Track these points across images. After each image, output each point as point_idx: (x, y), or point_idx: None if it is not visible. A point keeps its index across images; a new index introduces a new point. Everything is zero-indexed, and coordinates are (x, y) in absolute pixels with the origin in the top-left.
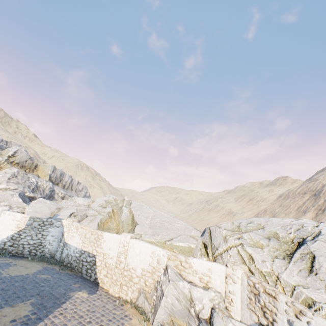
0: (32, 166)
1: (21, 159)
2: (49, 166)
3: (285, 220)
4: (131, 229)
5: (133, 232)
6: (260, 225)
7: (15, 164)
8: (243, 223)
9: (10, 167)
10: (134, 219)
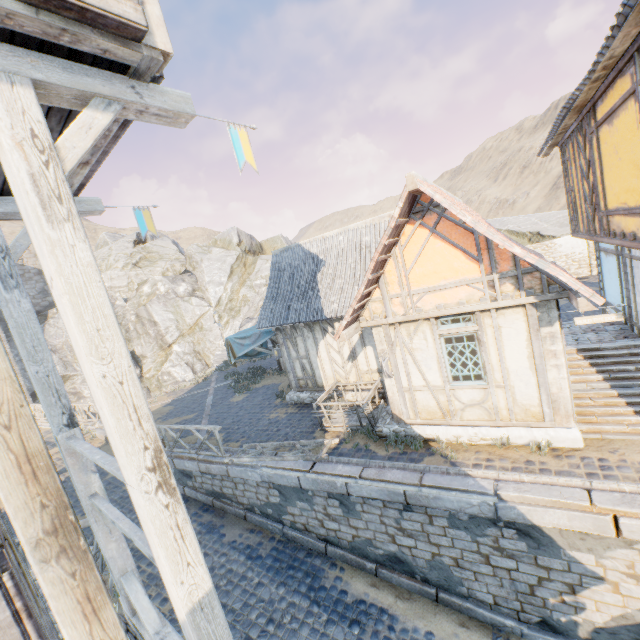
0: (259, 248)
1: (247, 243)
2: (278, 238)
3: None
4: (533, 240)
5: (553, 237)
6: None
7: (247, 253)
8: None
9: (259, 257)
10: (520, 232)
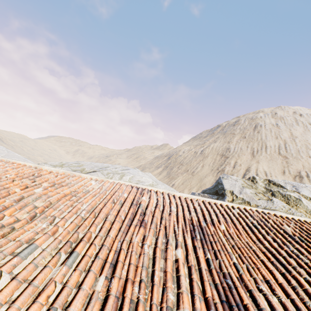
0: None
1: None
2: None
3: (104, 164)
4: None
5: None
6: (82, 165)
7: None
8: (71, 163)
9: None
10: None
